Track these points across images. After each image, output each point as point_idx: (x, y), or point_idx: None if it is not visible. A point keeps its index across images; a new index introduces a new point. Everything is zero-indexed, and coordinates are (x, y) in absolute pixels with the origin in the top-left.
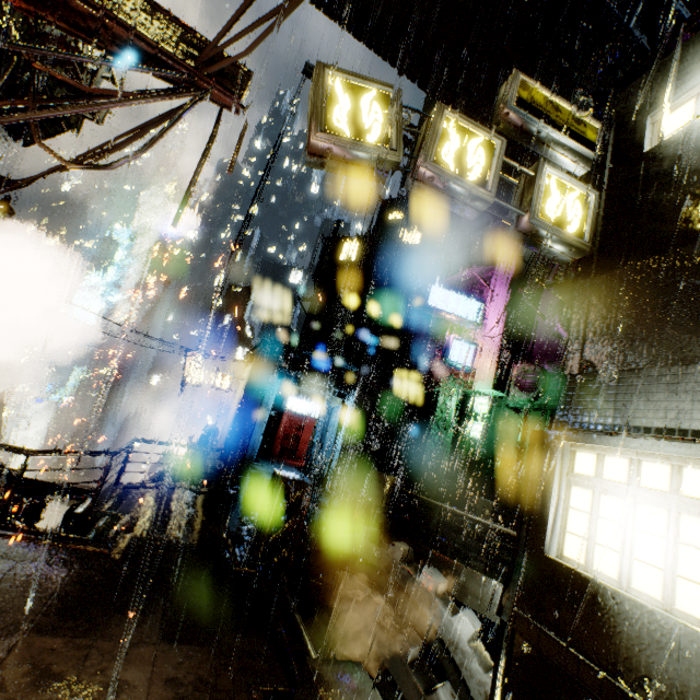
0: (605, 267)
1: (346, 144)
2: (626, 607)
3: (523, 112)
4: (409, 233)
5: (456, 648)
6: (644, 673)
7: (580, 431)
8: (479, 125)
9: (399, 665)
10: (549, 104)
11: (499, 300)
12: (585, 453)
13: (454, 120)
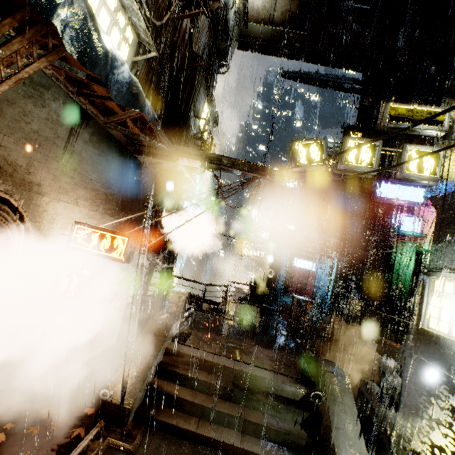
0: (450, 189)
1: (305, 168)
2: (446, 342)
3: (392, 122)
4: None
5: (397, 383)
6: (451, 364)
7: (436, 271)
8: (366, 139)
9: (364, 385)
10: (409, 111)
11: None
12: (438, 281)
13: (353, 141)
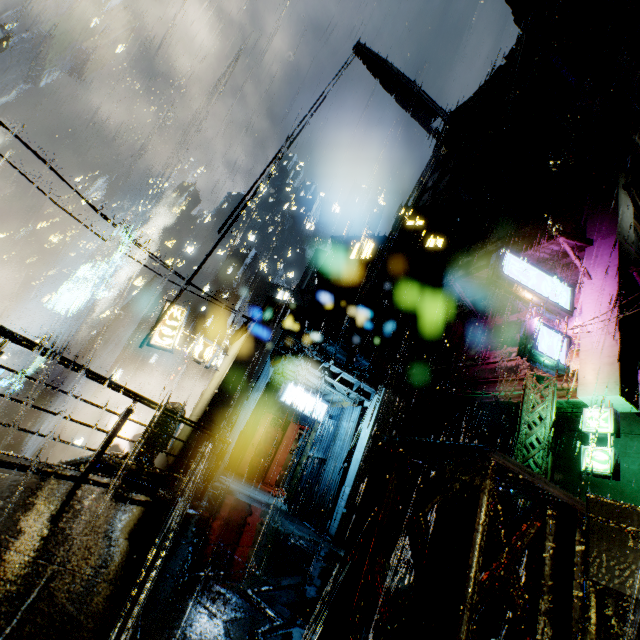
0: None
1: None
2: None
3: None
4: (430, 238)
5: None
6: None
7: None
8: None
9: None
10: None
11: (597, 282)
12: None
13: None
